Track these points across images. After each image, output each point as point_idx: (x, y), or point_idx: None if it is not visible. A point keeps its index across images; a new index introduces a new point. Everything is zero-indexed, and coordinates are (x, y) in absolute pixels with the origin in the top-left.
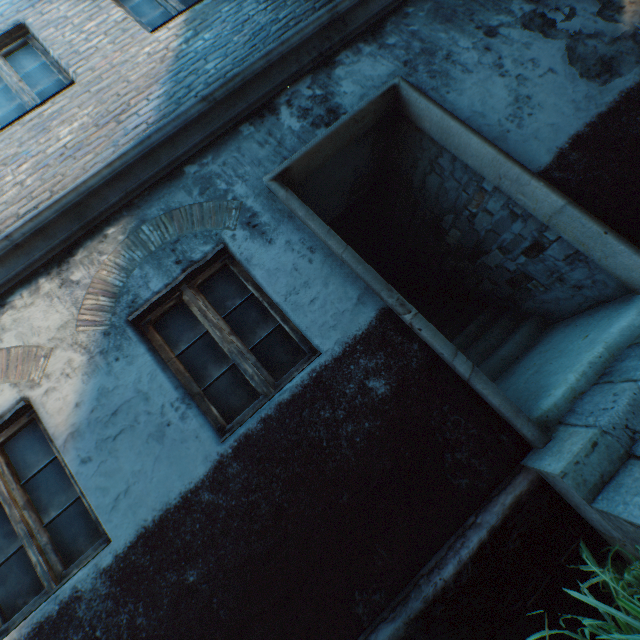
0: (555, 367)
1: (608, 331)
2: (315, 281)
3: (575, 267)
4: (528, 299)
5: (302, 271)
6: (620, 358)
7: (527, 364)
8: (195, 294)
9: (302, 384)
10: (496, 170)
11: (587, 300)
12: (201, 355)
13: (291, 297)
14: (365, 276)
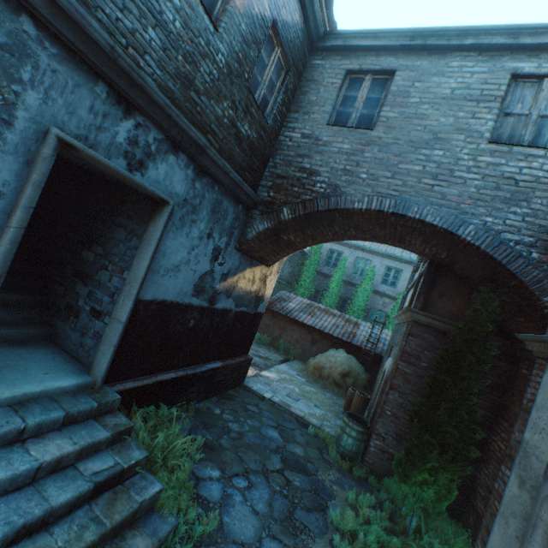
0: (11, 378)
1: (56, 383)
2: None
3: (94, 339)
4: (63, 320)
5: None
6: (39, 400)
7: (4, 355)
8: None
9: None
10: (134, 280)
11: (77, 353)
12: None
13: None
14: (3, 254)
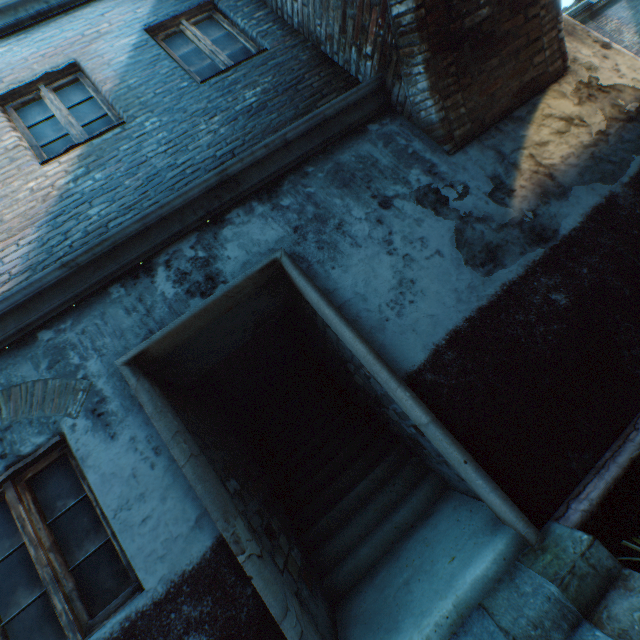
0: (417, 596)
1: (464, 574)
2: (153, 493)
3: None
4: (427, 459)
5: (141, 478)
6: (466, 625)
7: (410, 552)
8: (21, 492)
9: (111, 637)
10: (369, 365)
11: (471, 491)
12: (13, 573)
13: (122, 513)
14: (203, 499)
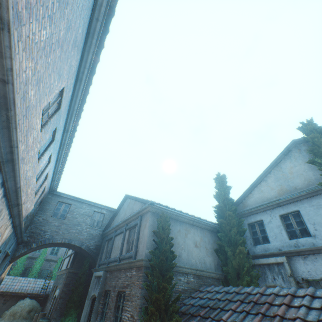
0: None
1: None
2: None
3: None
4: None
5: None
6: None
7: None
8: None
9: None
10: None
11: None
12: None
13: None
14: None
